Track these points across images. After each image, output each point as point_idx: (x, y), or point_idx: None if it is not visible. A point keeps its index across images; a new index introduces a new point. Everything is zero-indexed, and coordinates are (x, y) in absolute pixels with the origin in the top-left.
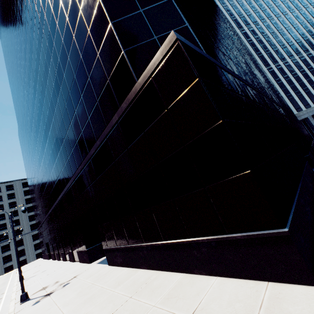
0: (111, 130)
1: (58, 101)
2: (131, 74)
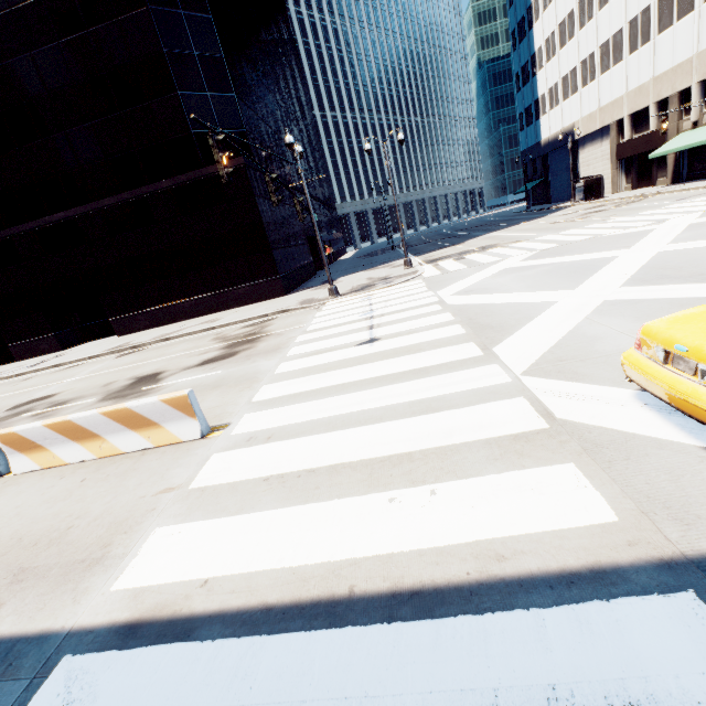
0: (157, 192)
1: None
2: (199, 158)
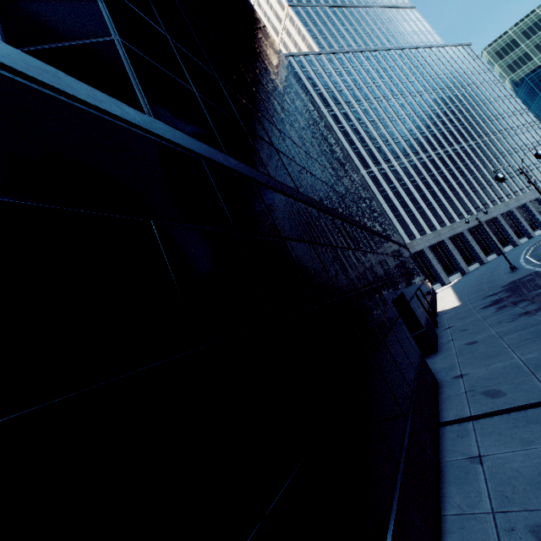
0: None
1: None
2: None
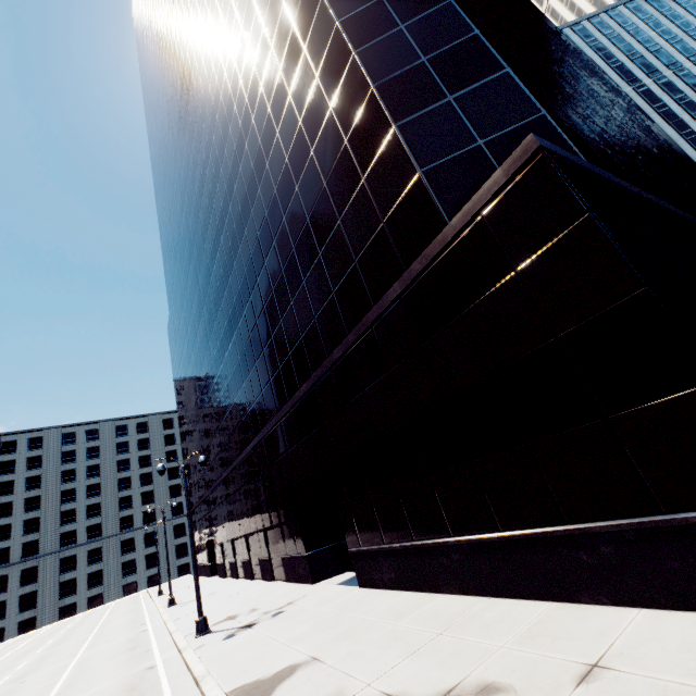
0: (384, 314)
1: (266, 265)
2: (436, 211)
